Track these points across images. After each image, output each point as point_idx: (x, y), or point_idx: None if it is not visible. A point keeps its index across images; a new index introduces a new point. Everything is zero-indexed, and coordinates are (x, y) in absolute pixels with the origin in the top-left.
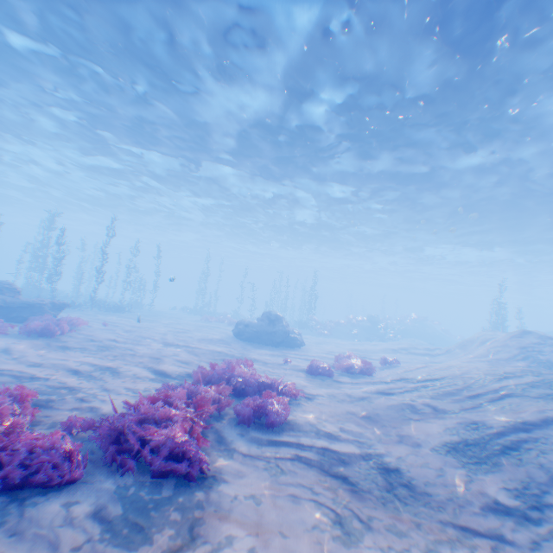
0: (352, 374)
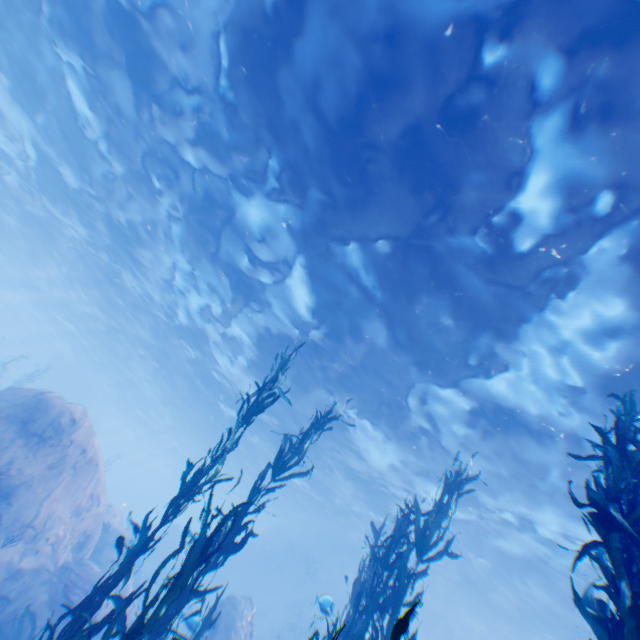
0: None
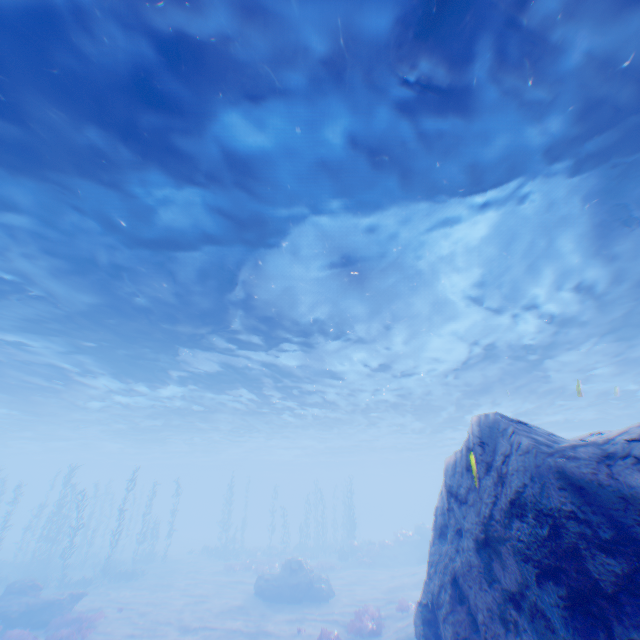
0: (365, 636)
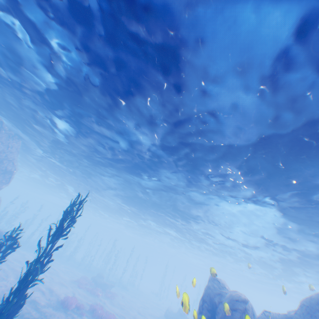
0: None
